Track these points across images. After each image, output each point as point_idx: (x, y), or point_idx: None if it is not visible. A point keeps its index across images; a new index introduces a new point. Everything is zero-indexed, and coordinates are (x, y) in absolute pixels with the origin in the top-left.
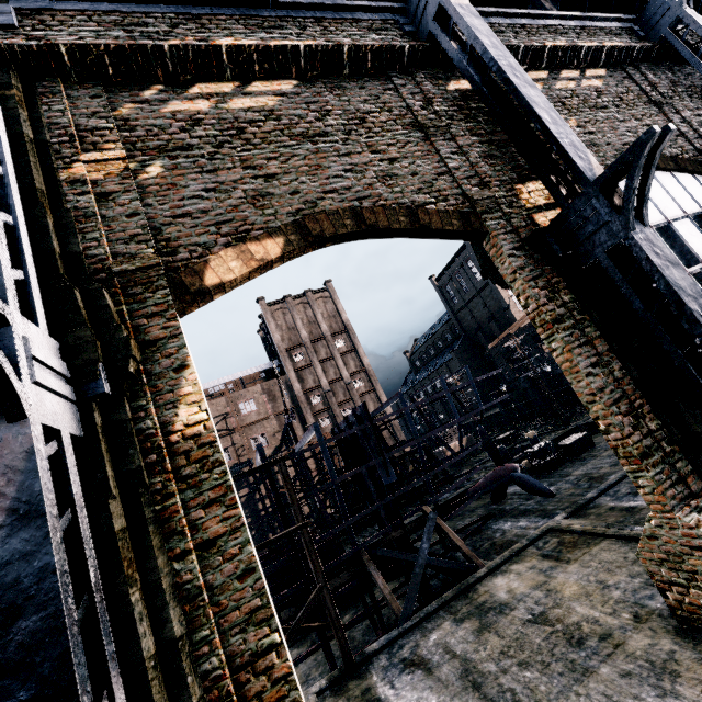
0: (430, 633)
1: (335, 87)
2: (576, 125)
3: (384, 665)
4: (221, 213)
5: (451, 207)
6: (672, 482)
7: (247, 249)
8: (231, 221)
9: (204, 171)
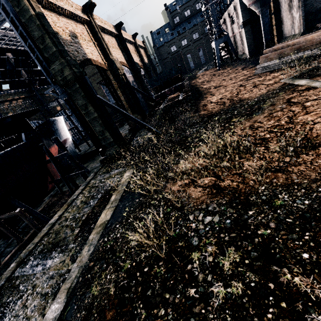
0: None
1: None
2: None
3: None
4: None
5: None
6: None
7: None
8: None
9: None
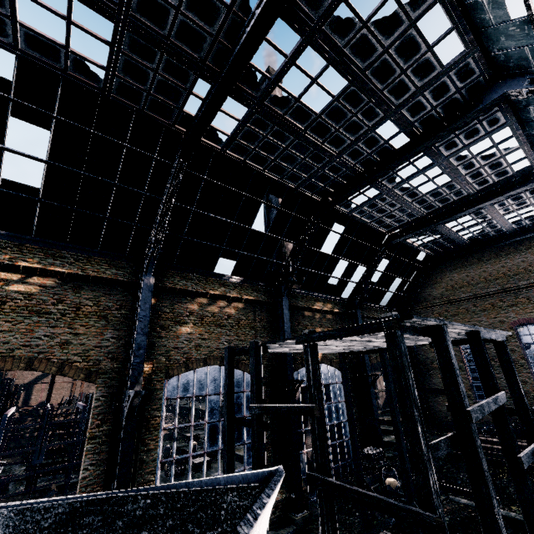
0: None
1: (79, 287)
2: (199, 333)
3: None
4: None
5: (88, 366)
6: None
7: None
8: None
9: None
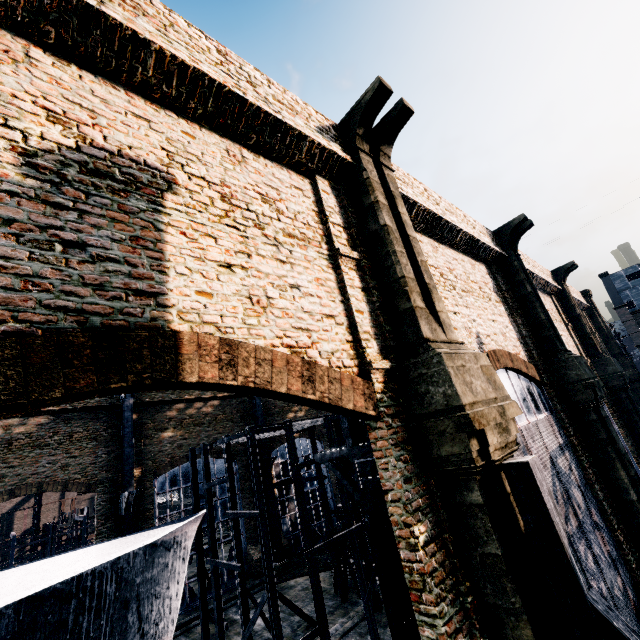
0: None
1: (69, 418)
2: (180, 435)
3: None
4: None
5: (87, 480)
6: None
7: None
8: None
9: None
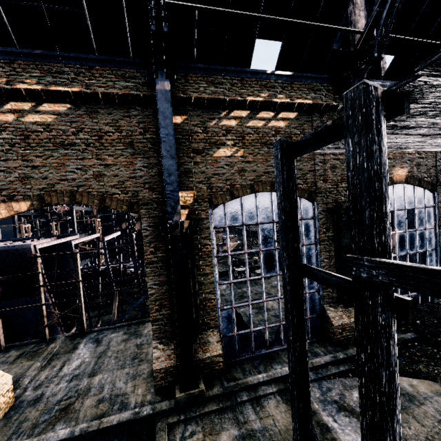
0: (114, 333)
1: (93, 111)
2: (241, 155)
3: (92, 337)
4: (4, 184)
5: (127, 198)
6: (161, 332)
7: (11, 205)
8: (8, 189)
9: (1, 160)
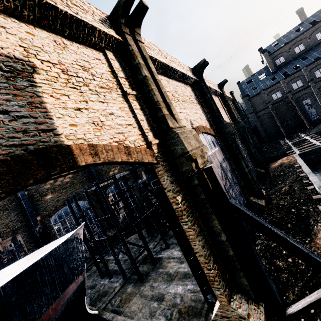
0: None
1: None
2: (56, 195)
3: None
4: None
5: (11, 229)
6: None
7: None
8: None
9: None
